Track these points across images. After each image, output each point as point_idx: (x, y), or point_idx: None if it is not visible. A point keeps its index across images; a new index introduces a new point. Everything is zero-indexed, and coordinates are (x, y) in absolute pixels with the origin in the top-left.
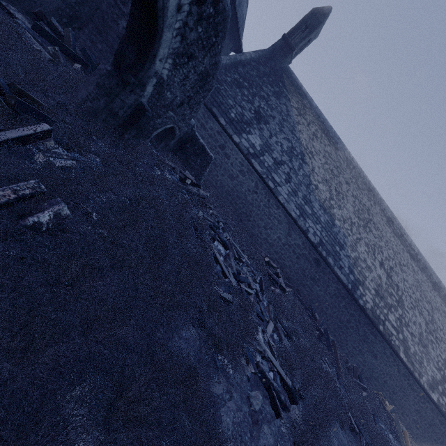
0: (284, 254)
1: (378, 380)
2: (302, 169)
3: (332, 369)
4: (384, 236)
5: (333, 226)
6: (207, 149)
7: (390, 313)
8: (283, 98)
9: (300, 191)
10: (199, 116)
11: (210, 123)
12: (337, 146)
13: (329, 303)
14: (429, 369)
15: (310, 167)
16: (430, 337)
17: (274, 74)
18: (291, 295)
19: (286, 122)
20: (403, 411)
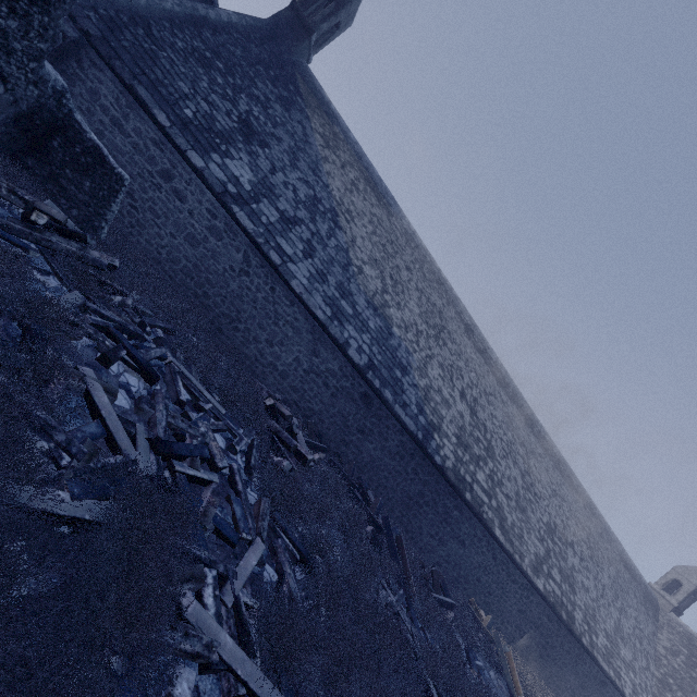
0: (309, 391)
1: (469, 579)
2: (335, 238)
3: (399, 593)
4: (463, 352)
5: (390, 337)
6: (109, 157)
7: (479, 470)
8: (298, 112)
9: (331, 274)
10: (106, 101)
11: (135, 120)
12: (391, 210)
13: (390, 469)
14: (531, 544)
15: (348, 236)
16: (528, 495)
17: (278, 67)
18: (323, 466)
19: (304, 153)
20: (503, 618)
